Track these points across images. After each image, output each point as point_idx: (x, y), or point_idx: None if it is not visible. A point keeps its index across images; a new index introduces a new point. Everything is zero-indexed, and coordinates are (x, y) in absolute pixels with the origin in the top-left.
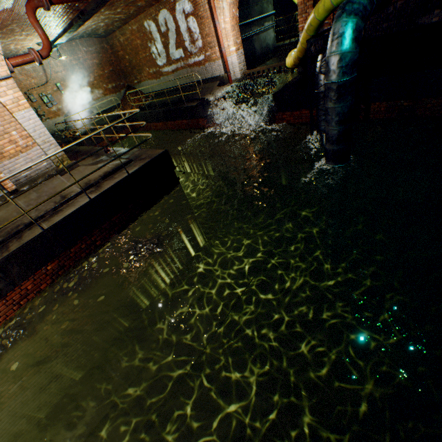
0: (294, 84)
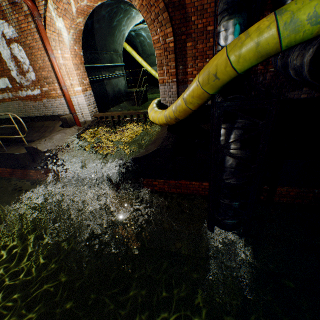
0: (170, 149)
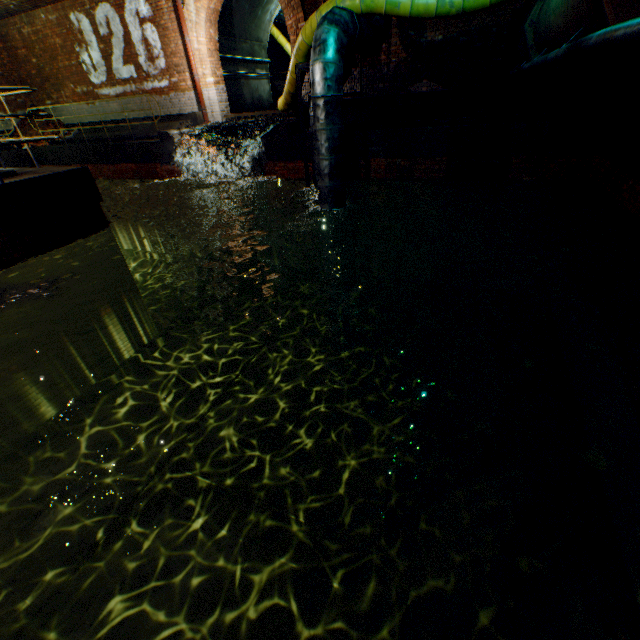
0: (287, 126)
